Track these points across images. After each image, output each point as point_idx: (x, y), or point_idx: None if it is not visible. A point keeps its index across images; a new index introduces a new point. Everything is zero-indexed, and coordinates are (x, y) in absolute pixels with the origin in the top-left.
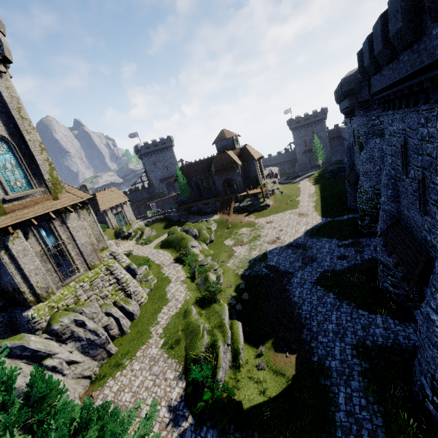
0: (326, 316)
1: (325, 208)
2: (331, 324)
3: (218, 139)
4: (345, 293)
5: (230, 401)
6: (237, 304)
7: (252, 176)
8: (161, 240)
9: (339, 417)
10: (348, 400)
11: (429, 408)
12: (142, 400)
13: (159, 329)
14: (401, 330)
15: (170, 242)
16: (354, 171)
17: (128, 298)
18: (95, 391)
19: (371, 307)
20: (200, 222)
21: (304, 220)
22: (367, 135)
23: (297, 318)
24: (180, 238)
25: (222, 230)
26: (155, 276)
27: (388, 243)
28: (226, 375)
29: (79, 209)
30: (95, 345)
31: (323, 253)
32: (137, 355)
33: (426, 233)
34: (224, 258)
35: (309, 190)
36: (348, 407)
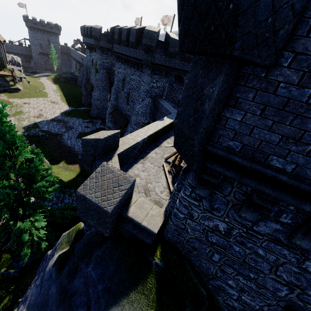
0: None
1: (69, 101)
2: None
3: None
4: None
5: (59, 180)
6: None
7: None
8: None
9: None
10: None
11: None
12: None
13: None
14: None
15: None
16: (89, 83)
17: None
18: None
19: None
20: None
21: (57, 106)
22: (100, 66)
23: (73, 152)
24: None
25: None
26: None
27: (113, 117)
28: None
29: None
30: None
31: (76, 125)
32: None
33: (127, 112)
34: None
35: (52, 87)
36: None
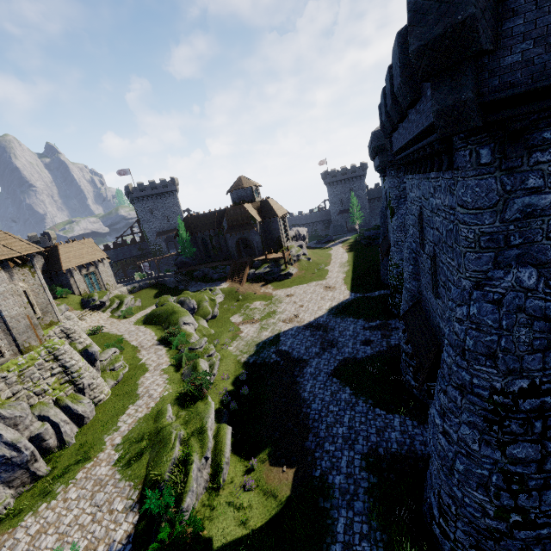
0: (338, 417)
1: (356, 281)
2: (342, 427)
3: (234, 187)
4: (364, 387)
5: (195, 539)
6: (231, 401)
7: (274, 236)
8: (146, 313)
9: (334, 550)
10: (348, 527)
11: (436, 533)
12: (70, 545)
13: (117, 438)
14: (419, 434)
15: (157, 316)
16: (387, 239)
17: (79, 393)
18: (2, 534)
19: (390, 405)
20: (202, 291)
21: (330, 295)
22: (398, 199)
23: (303, 420)
24: (170, 311)
25: (230, 302)
26: (128, 362)
27: (407, 329)
28: (198, 501)
29: (16, 267)
30: (12, 465)
31: (346, 336)
32: (78, 477)
33: (439, 319)
34: (226, 339)
35: (341, 258)
36: (347, 537)
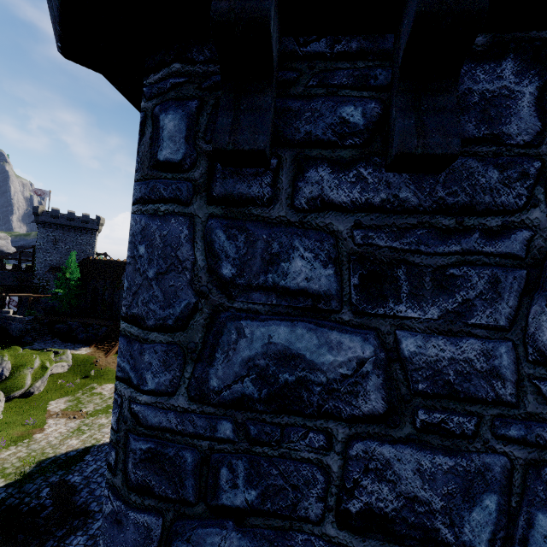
0: None
1: None
2: None
3: None
4: None
5: None
6: None
7: None
8: None
9: None
10: None
11: None
12: None
13: None
14: None
15: None
16: None
17: None
18: None
19: None
20: (42, 352)
21: None
22: None
23: None
24: None
25: (72, 377)
26: None
27: None
28: None
29: None
30: None
31: None
32: None
33: None
34: None
35: None
36: None
